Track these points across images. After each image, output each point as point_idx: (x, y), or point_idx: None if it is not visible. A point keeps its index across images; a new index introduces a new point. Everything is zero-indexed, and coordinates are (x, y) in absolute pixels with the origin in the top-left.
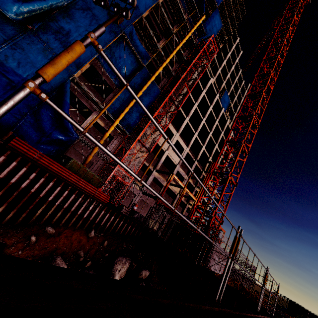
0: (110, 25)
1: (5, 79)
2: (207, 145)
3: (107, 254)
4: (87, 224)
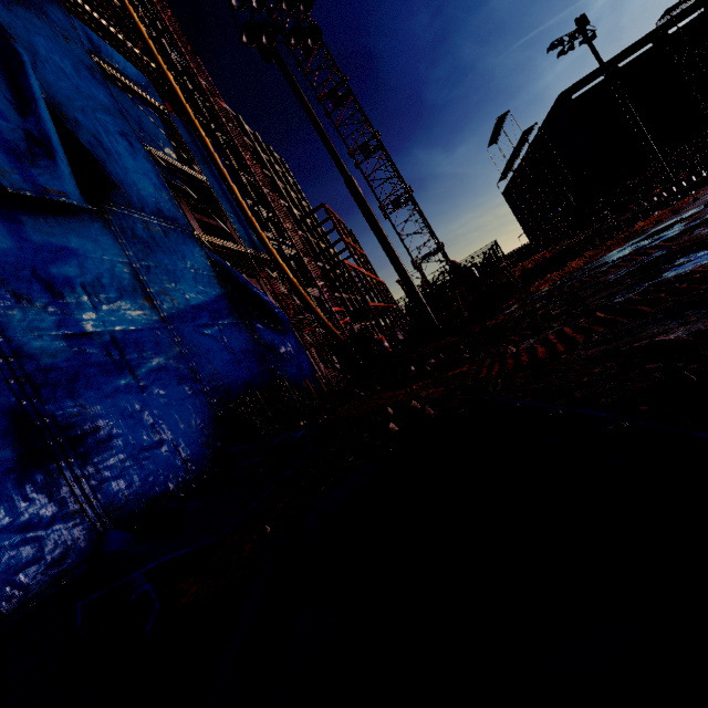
0: (74, 54)
1: (209, 332)
2: None
3: None
4: None
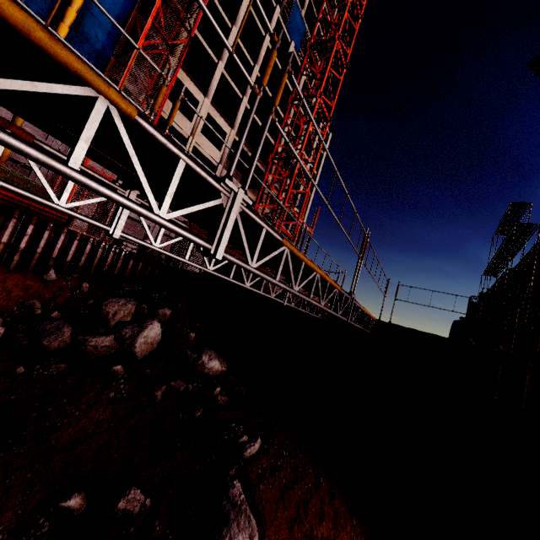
0: None
1: None
2: (273, 126)
3: (91, 300)
4: (35, 261)
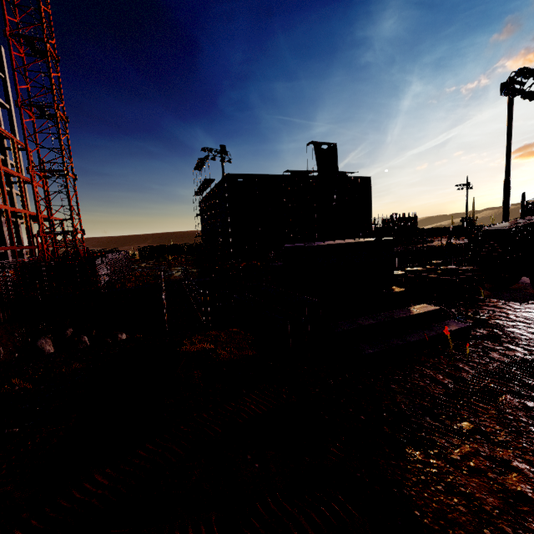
0: None
1: None
2: None
3: (16, 354)
4: None
